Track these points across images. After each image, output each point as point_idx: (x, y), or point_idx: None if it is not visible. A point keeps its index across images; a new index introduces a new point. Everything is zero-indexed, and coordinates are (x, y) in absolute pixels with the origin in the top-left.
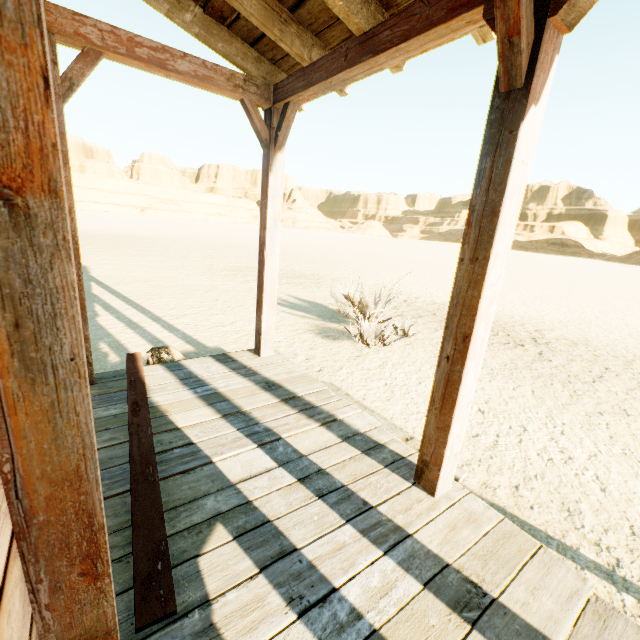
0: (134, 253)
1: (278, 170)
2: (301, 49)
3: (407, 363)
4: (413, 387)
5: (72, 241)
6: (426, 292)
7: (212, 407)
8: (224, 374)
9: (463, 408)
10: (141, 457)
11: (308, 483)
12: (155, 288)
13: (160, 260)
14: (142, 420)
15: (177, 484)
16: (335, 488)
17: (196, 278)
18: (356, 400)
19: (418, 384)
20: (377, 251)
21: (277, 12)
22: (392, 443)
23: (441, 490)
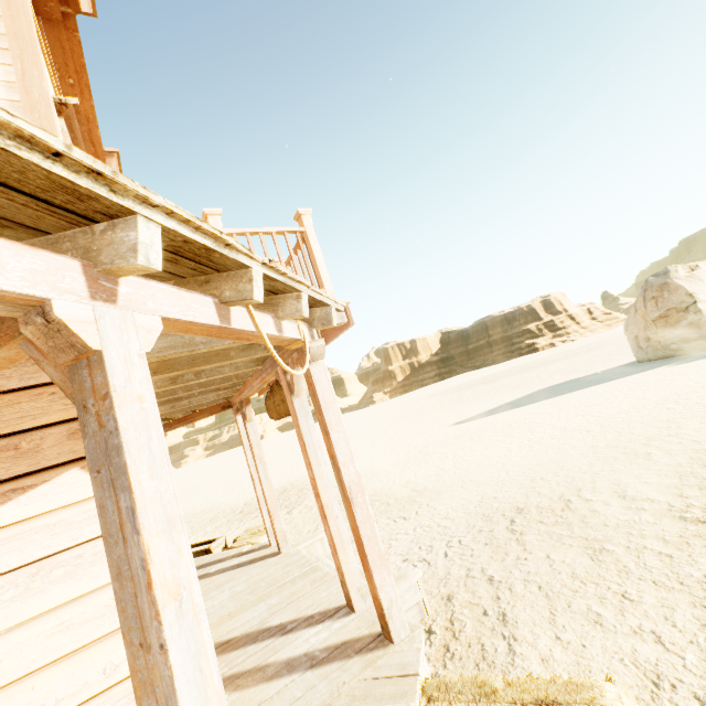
0: None
1: None
2: None
3: None
4: None
5: None
6: None
7: None
8: None
9: None
10: None
11: None
12: None
13: None
14: None
15: None
16: None
17: None
18: None
19: None
20: None
21: None
22: None
23: None
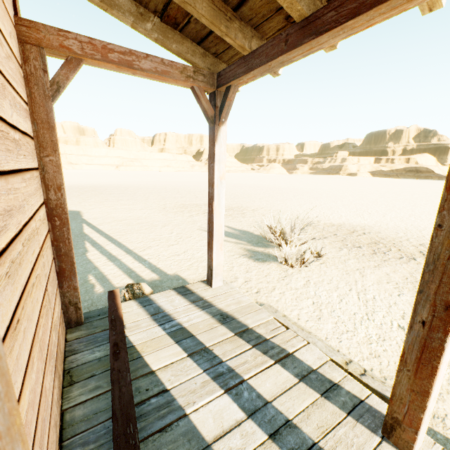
0: (112, 199)
1: (222, 139)
2: (243, 41)
3: (326, 281)
4: (336, 305)
5: (62, 212)
6: (324, 216)
7: (179, 345)
8: (185, 307)
9: (441, 373)
10: (122, 412)
11: (279, 441)
12: (127, 226)
13: (130, 203)
14: (122, 364)
15: (156, 446)
16: (307, 447)
17: (155, 215)
18: (293, 321)
19: (340, 301)
20: (280, 185)
21: (223, 12)
22: (346, 382)
23: (416, 449)
